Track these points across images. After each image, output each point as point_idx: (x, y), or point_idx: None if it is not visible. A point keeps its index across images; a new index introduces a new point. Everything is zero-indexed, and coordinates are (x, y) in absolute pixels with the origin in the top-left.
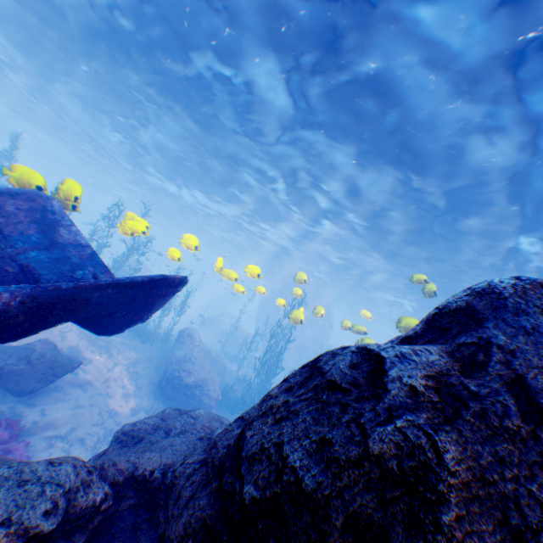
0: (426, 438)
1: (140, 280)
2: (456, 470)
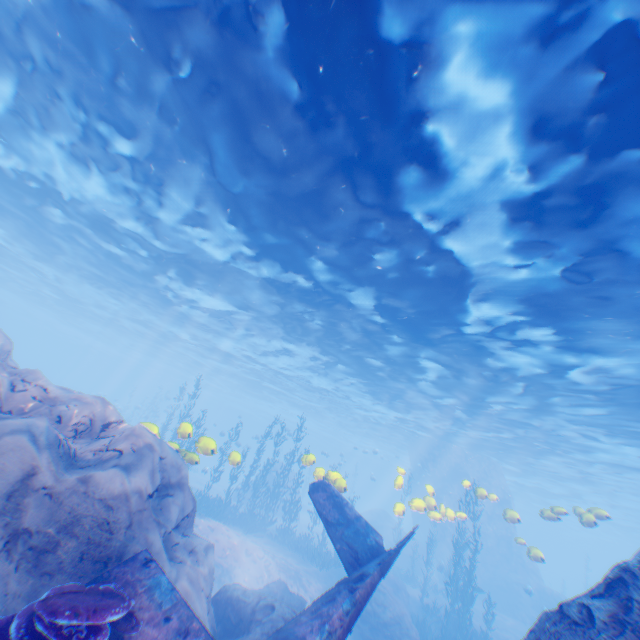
0: (611, 638)
1: (405, 540)
2: None
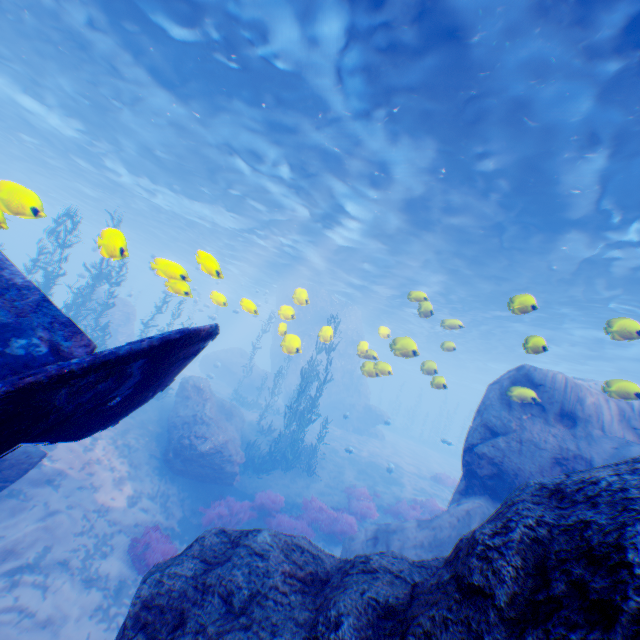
0: None
1: (146, 348)
2: None
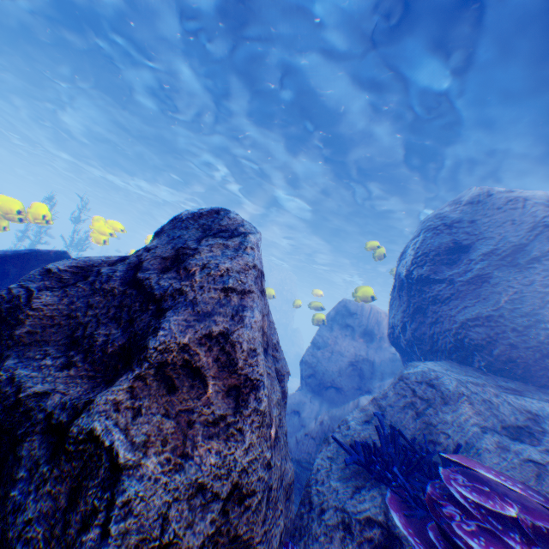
0: (27, 293)
1: (2, 254)
2: (42, 309)
